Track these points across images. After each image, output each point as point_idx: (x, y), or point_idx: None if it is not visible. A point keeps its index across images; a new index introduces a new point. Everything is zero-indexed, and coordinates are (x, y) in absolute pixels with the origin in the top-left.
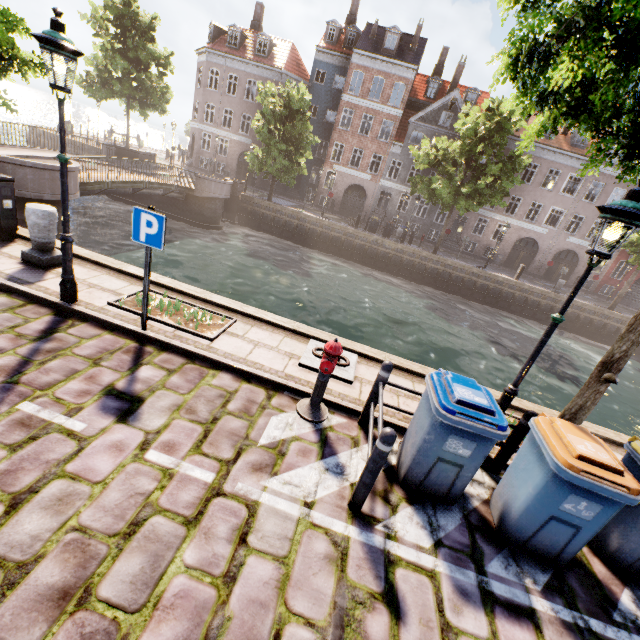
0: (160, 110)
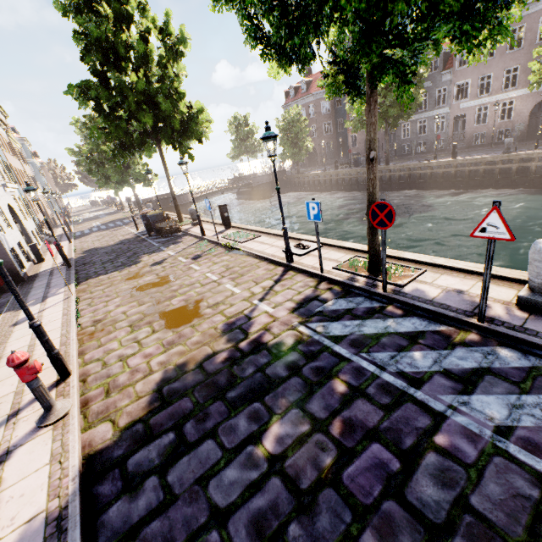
0: (261, 151)
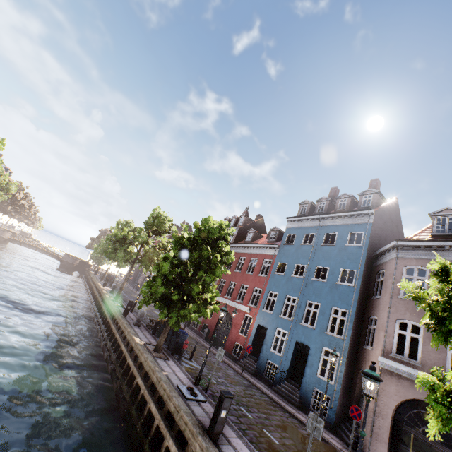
0: None
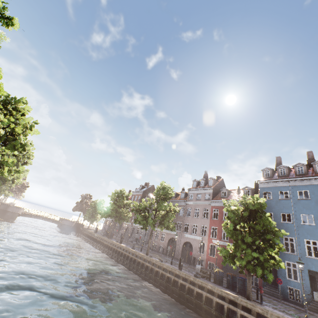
0: None
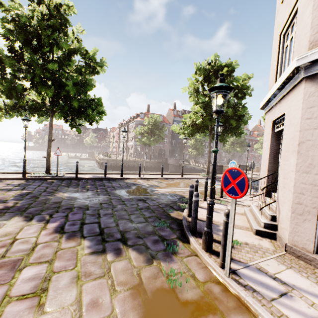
0: None
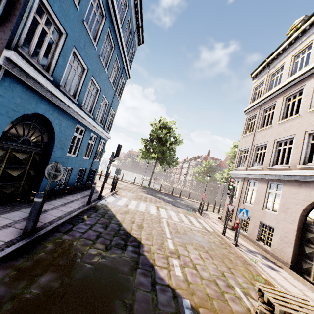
0: None
